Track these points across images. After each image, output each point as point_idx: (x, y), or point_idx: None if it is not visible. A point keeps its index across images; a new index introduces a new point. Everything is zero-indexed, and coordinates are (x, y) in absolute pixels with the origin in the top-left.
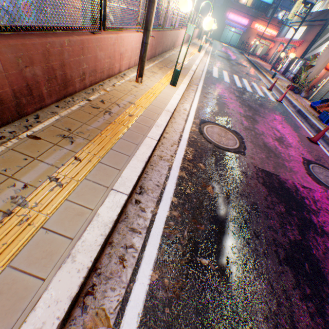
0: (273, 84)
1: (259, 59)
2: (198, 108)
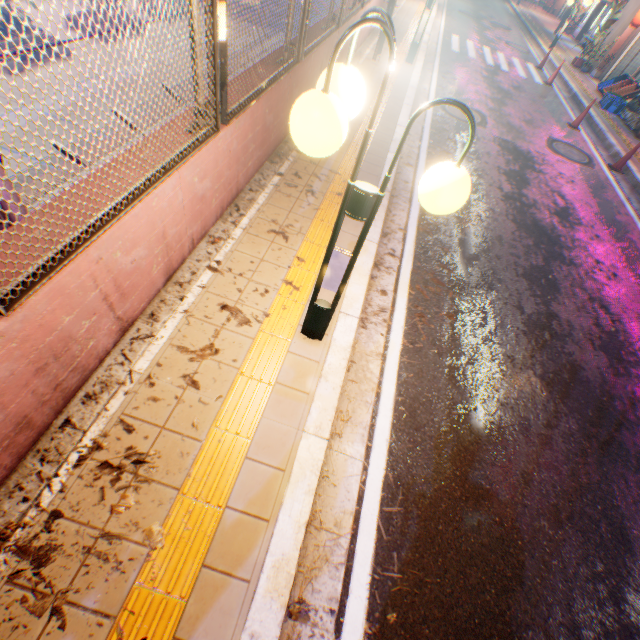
0: (544, 59)
1: (540, 9)
2: (437, 90)
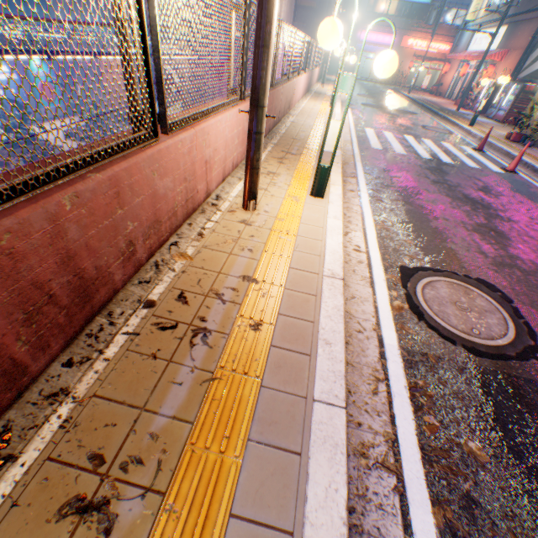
0: (484, 139)
1: (426, 94)
2: (380, 236)
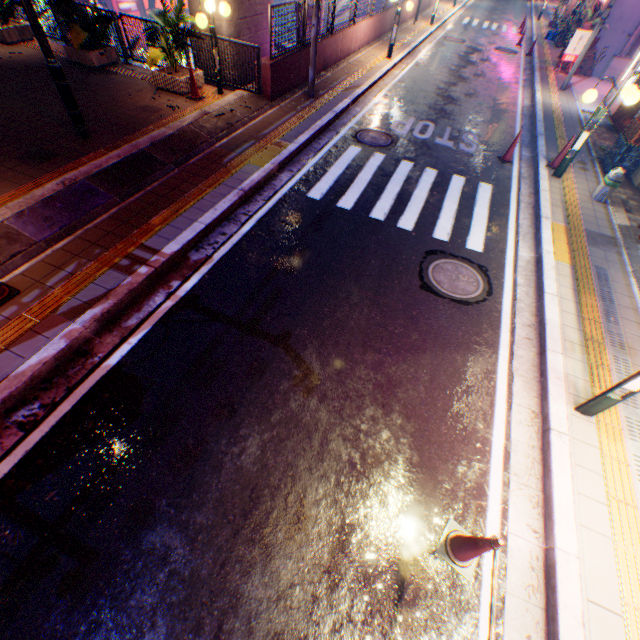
0: (522, 23)
1: None
2: (444, 35)
